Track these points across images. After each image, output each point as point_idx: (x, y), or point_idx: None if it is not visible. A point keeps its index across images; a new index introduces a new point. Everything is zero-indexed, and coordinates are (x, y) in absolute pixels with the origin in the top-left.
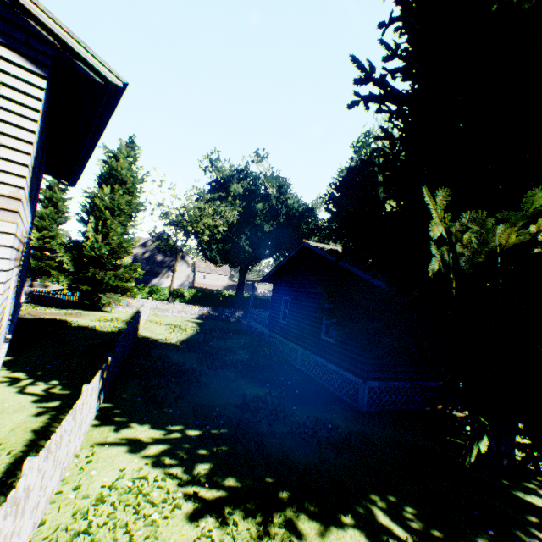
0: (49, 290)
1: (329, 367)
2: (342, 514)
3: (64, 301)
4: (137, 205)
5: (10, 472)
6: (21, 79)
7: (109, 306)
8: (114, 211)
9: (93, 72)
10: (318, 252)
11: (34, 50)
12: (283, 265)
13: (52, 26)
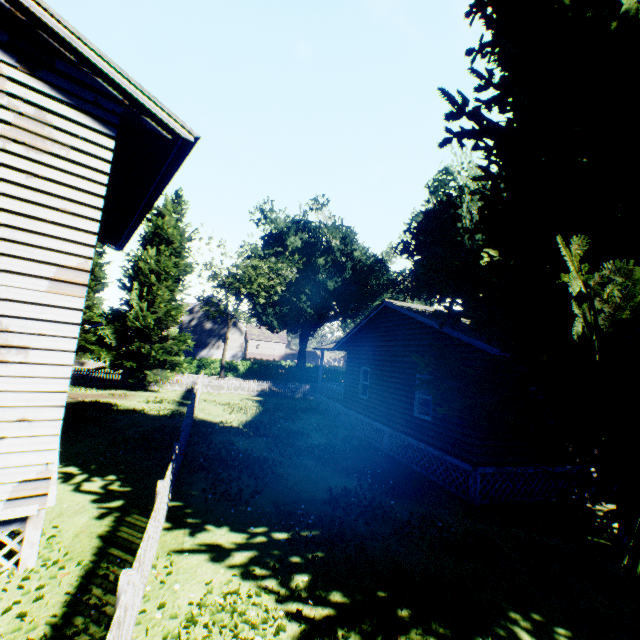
0: (86, 368)
1: (427, 451)
2: (479, 637)
3: (105, 381)
4: (185, 267)
5: (84, 587)
6: (89, 141)
7: (156, 384)
8: (160, 275)
9: (162, 127)
10: (405, 313)
11: (102, 109)
12: (359, 329)
13: (122, 83)
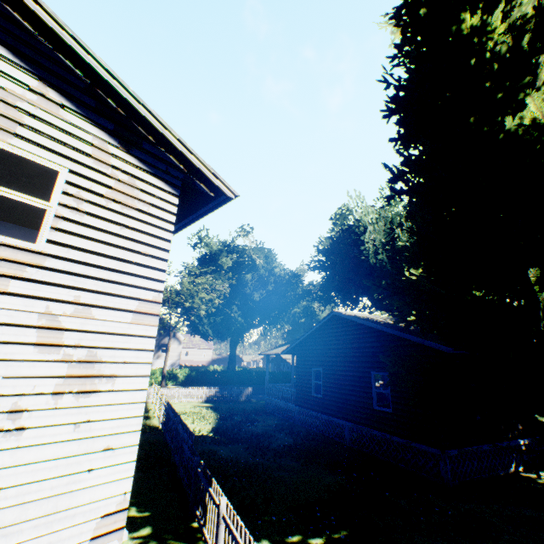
0: None
1: (392, 441)
2: None
3: None
4: None
5: None
6: (162, 199)
7: None
8: None
9: (208, 188)
10: (355, 321)
11: (170, 176)
12: (308, 335)
13: (192, 159)
